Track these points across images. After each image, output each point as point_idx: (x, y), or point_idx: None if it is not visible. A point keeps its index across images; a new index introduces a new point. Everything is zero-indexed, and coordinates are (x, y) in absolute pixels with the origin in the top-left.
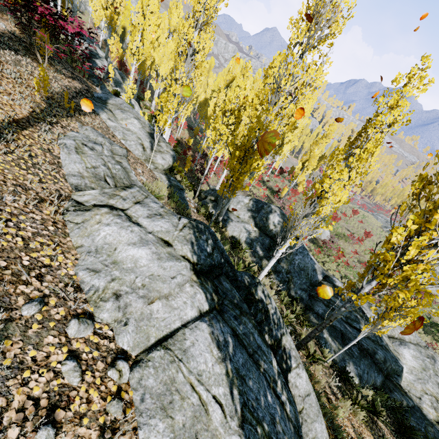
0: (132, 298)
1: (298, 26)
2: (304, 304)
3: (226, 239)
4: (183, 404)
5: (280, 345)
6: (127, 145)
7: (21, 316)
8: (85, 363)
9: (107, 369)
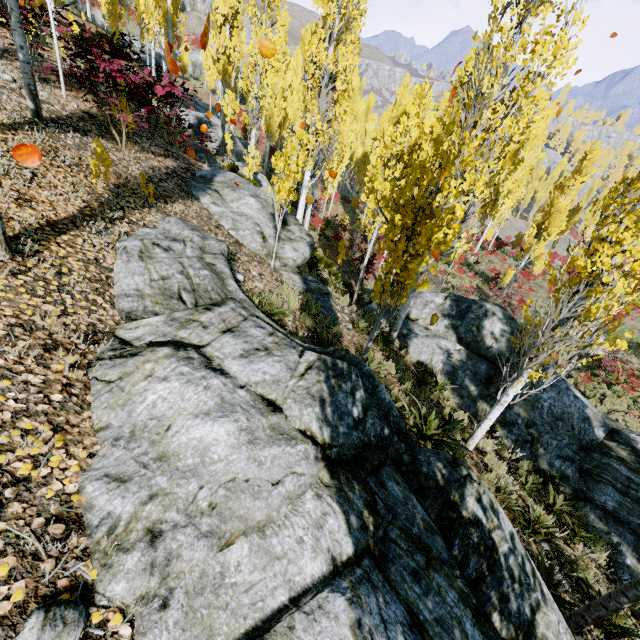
0: (185, 539)
1: None
2: (570, 488)
3: (407, 368)
4: None
5: (531, 639)
6: (239, 236)
7: None
8: None
9: None
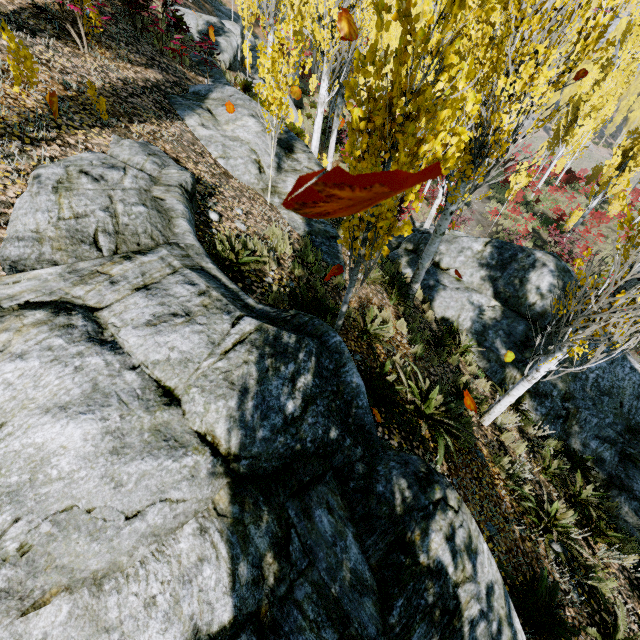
0: None
1: None
2: (604, 473)
3: (427, 325)
4: None
5: None
6: (230, 166)
7: None
8: None
9: None
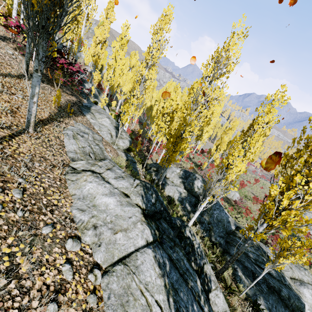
0: (104, 229)
1: (207, 67)
2: (222, 248)
3: (164, 197)
4: (135, 303)
5: (202, 271)
6: (101, 133)
7: (41, 233)
8: (75, 268)
9: (87, 273)
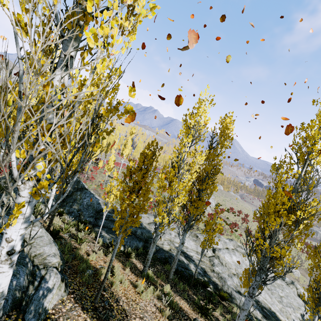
0: None
1: None
2: (92, 225)
3: None
4: None
5: None
6: None
7: None
8: None
9: None
